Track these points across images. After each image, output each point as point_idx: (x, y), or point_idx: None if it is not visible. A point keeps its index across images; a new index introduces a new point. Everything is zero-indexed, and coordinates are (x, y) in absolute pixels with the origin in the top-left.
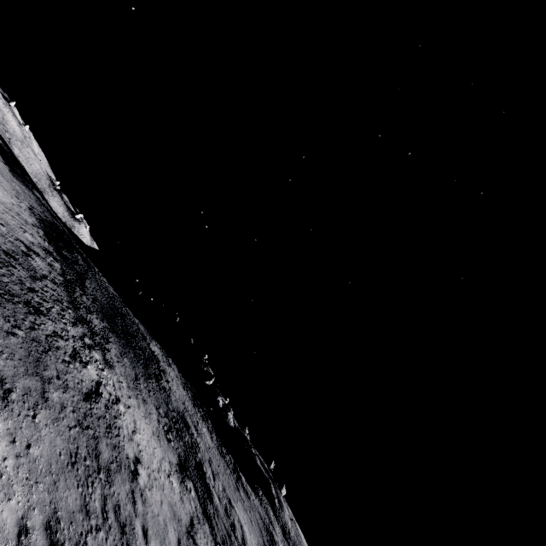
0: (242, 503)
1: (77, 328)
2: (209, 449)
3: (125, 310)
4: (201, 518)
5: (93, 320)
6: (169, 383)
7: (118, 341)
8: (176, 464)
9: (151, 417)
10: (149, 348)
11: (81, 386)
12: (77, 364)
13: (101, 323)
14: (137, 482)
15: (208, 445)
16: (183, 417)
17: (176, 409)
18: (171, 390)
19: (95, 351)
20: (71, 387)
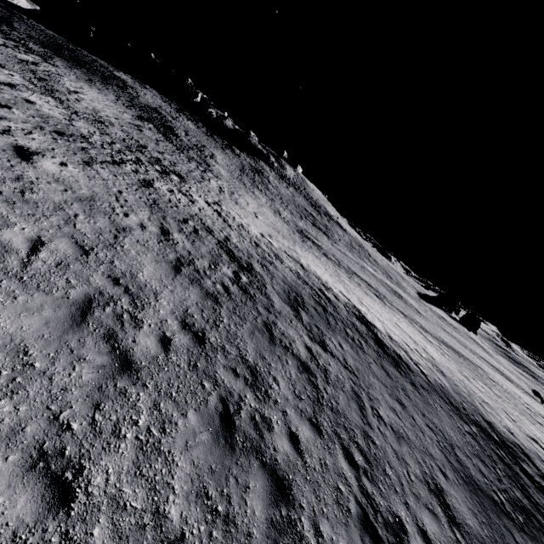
0: (224, 153)
1: (8, 42)
2: (189, 129)
3: (74, 48)
4: (156, 132)
5: (29, 45)
6: (139, 94)
7: (66, 62)
8: (134, 115)
9: (107, 96)
10: (111, 73)
11: (16, 56)
12: (9, 49)
13: (41, 49)
14: (76, 94)
15: (189, 128)
16: (155, 110)
17: (144, 104)
18: (140, 97)
19: (32, 55)
20: (5, 52)
